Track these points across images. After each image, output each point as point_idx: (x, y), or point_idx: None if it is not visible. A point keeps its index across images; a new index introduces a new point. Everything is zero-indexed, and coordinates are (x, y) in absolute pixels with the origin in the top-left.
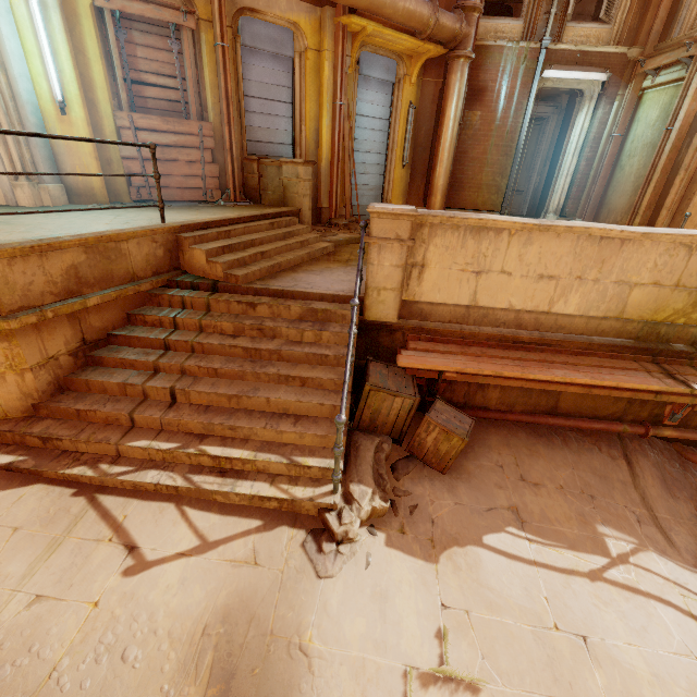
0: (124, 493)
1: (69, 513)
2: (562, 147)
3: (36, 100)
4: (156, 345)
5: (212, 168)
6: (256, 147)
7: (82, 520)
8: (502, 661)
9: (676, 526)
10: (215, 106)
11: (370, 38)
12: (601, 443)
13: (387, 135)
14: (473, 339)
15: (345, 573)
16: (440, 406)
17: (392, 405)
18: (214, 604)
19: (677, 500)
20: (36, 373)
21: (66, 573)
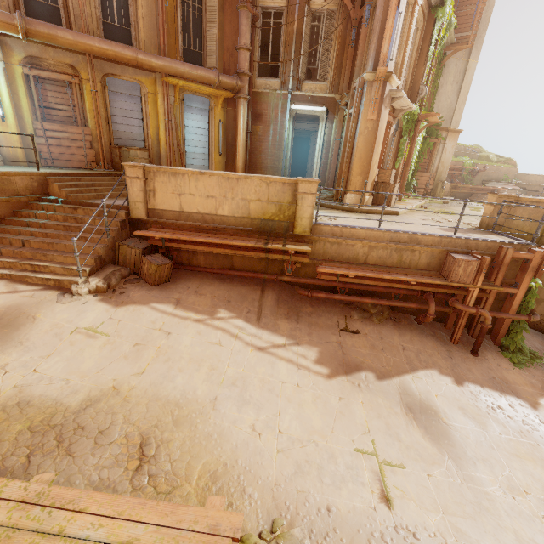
0: None
1: None
2: None
3: None
4: (23, 224)
5: (91, 151)
6: (120, 141)
7: None
8: (123, 333)
9: (270, 316)
10: (92, 120)
11: (186, 88)
12: (252, 283)
13: (208, 138)
14: (183, 228)
15: (71, 304)
16: (156, 255)
17: (131, 253)
18: (5, 304)
19: (280, 308)
20: None
21: None
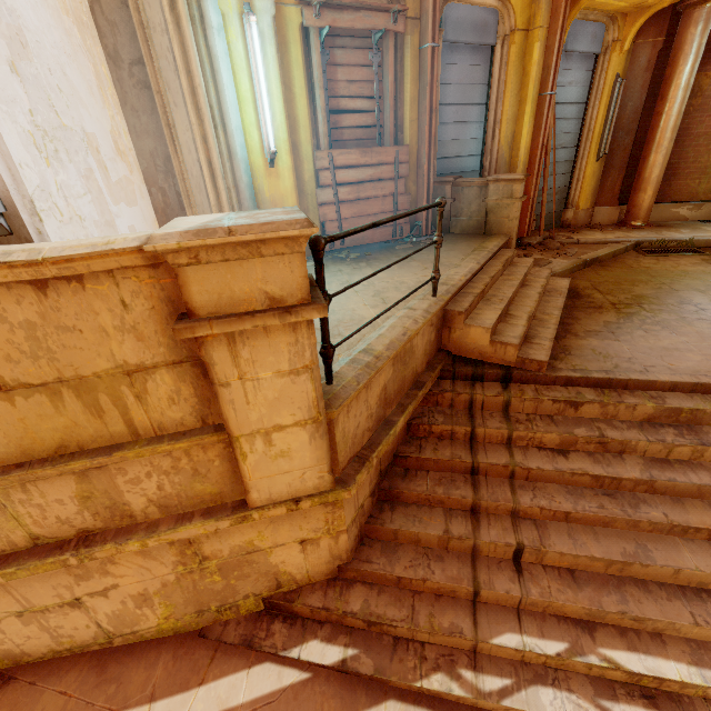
0: None
1: None
2: None
3: (246, 155)
4: (458, 469)
5: (404, 199)
6: (444, 165)
7: None
8: None
9: None
10: (412, 124)
11: None
12: None
13: (580, 123)
14: None
15: None
16: None
17: None
18: None
19: None
20: (349, 531)
21: None
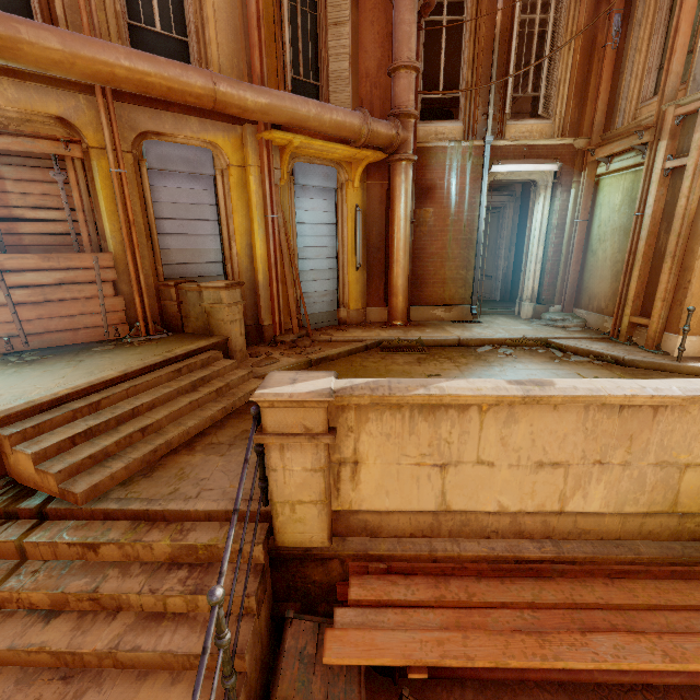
0: None
1: None
2: (525, 233)
3: None
4: None
5: (116, 301)
6: (176, 270)
7: None
8: None
9: None
10: (115, 234)
11: (301, 150)
12: None
13: (335, 239)
14: (451, 561)
15: None
16: None
17: None
18: None
19: None
20: None
21: None
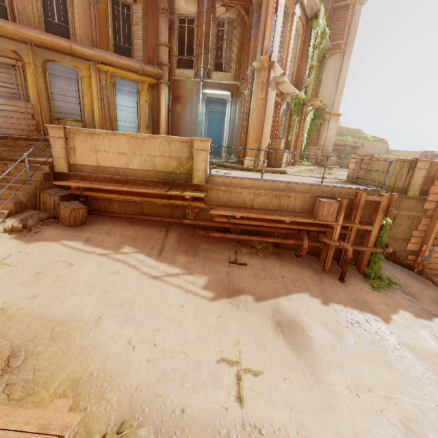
0: None
1: None
2: None
3: None
4: None
5: (33, 122)
6: (60, 115)
7: None
8: (27, 264)
9: (170, 252)
10: (34, 96)
11: (116, 74)
12: (159, 226)
13: (137, 115)
14: (100, 179)
15: None
16: (73, 202)
17: (51, 200)
18: None
19: (180, 245)
20: None
21: None
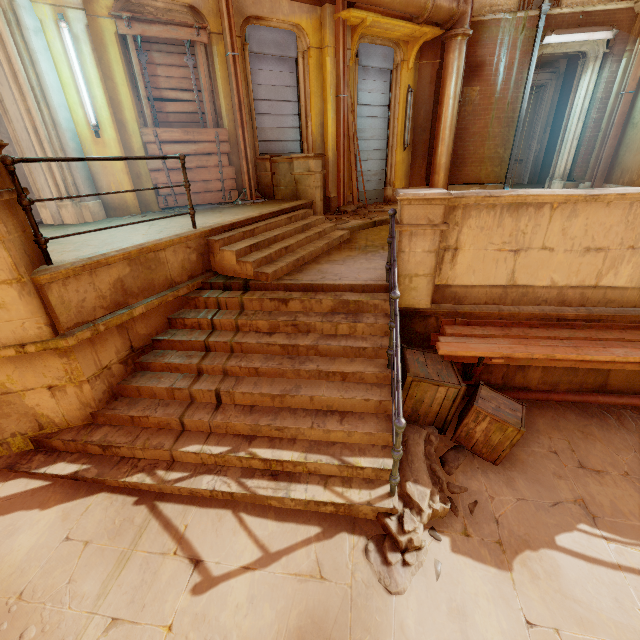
0: (182, 500)
1: (133, 524)
2: (563, 112)
3: (74, 127)
4: (197, 347)
5: (229, 170)
6: (267, 147)
7: (146, 531)
8: None
9: None
10: (228, 112)
11: (368, 29)
12: None
13: (387, 121)
14: (512, 319)
15: (416, 586)
16: (485, 393)
17: (435, 395)
18: (286, 627)
19: None
20: (92, 383)
21: (138, 592)
